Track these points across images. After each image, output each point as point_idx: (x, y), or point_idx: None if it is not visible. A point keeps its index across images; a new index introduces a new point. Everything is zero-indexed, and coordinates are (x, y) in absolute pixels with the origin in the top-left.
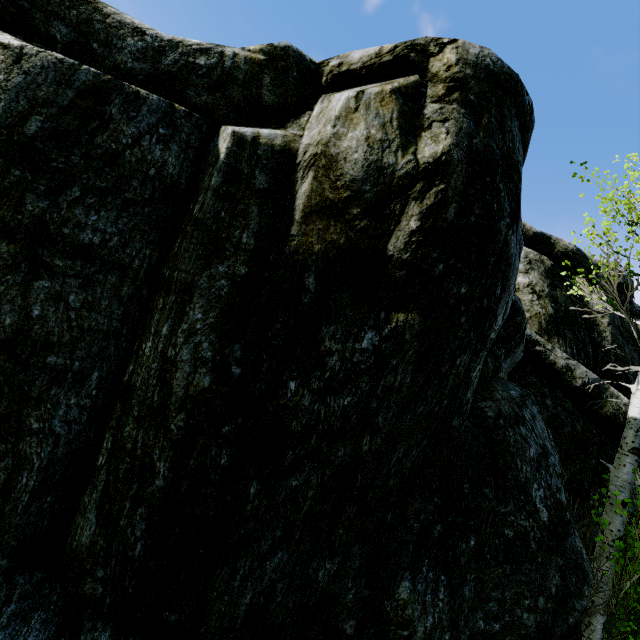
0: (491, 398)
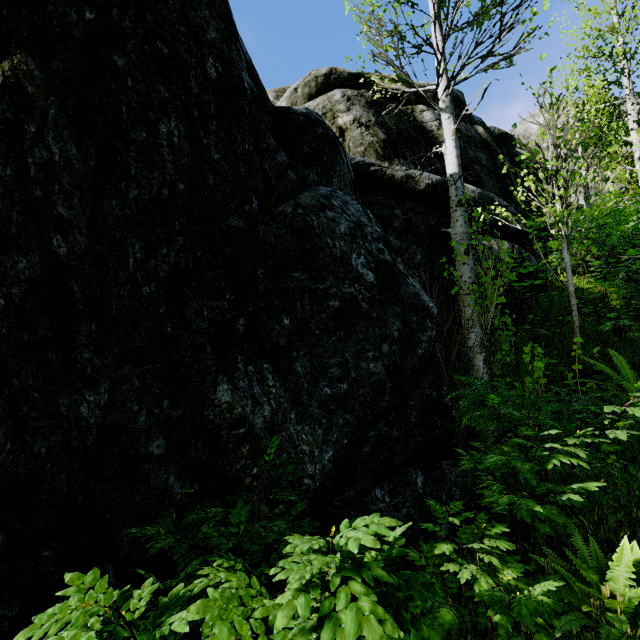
0: (292, 200)
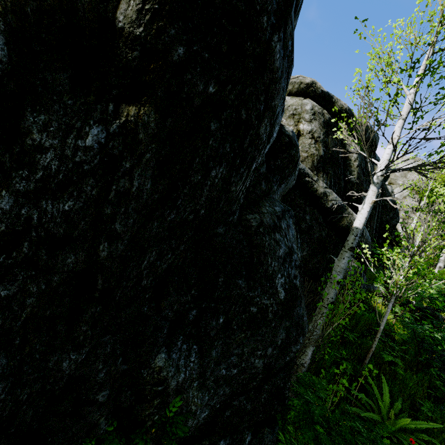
0: (258, 212)
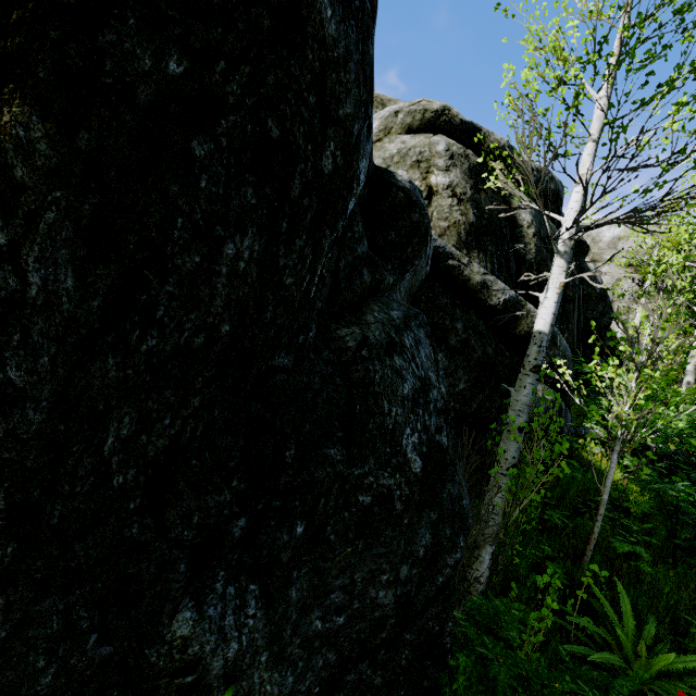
0: (358, 322)
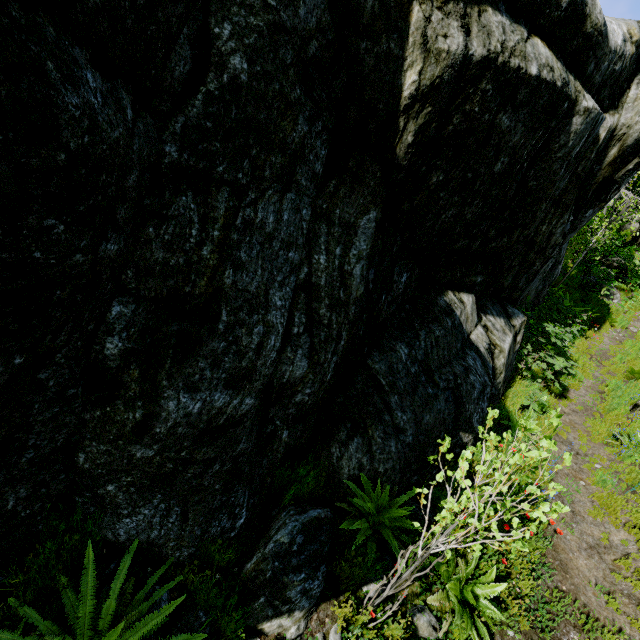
0: None
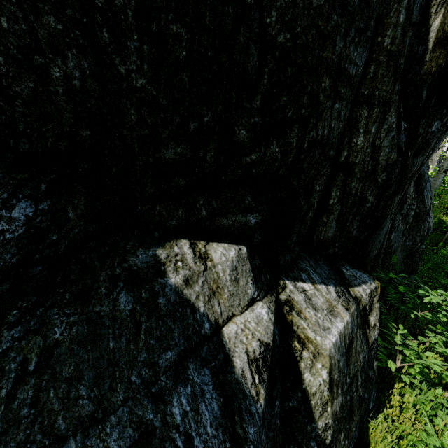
0: None
